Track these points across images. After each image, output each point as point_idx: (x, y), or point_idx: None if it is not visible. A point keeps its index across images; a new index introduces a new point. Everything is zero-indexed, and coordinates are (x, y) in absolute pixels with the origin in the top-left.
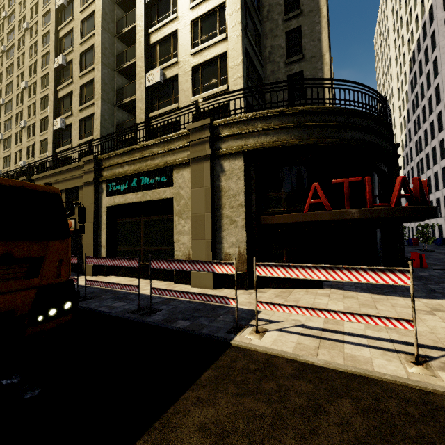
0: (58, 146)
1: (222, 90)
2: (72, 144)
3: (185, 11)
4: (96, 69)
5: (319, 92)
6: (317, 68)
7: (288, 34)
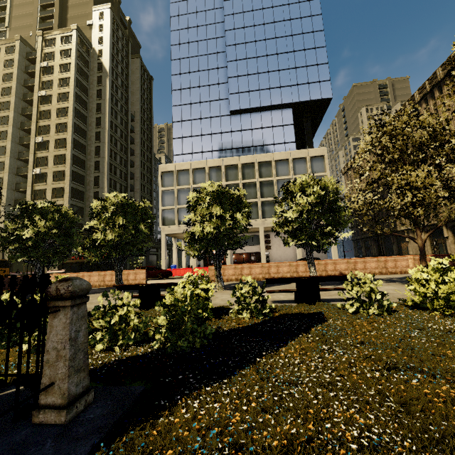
0: None
1: None
2: None
3: (50, 183)
4: (4, 191)
5: None
6: None
7: (95, 192)
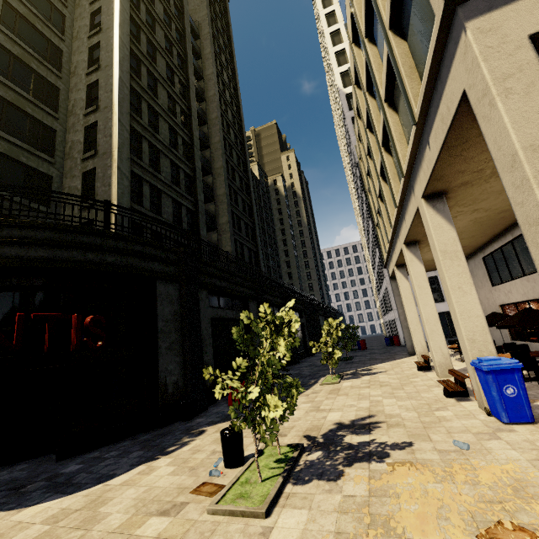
0: None
1: None
2: None
3: None
4: None
5: (107, 191)
6: (107, 165)
7: (89, 129)
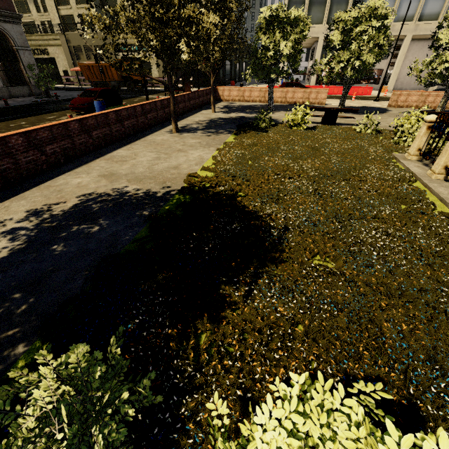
0: (57, 3)
1: None
2: (71, 6)
3: None
4: None
5: None
6: None
7: None
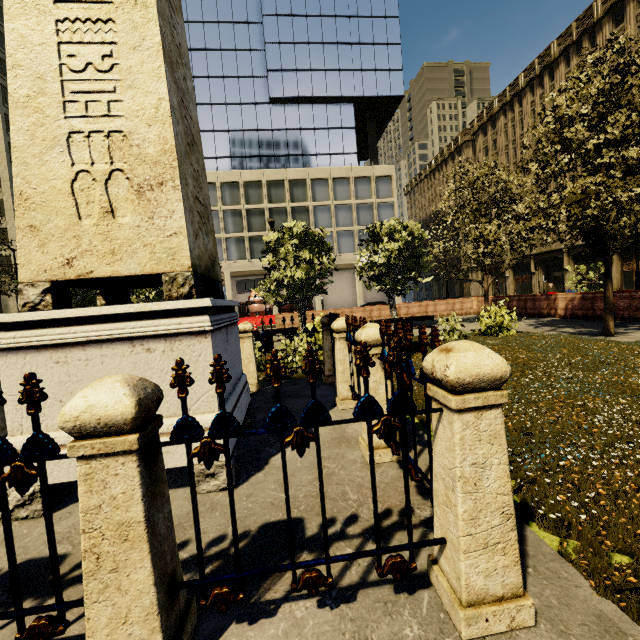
0: None
1: (6, 248)
2: None
3: None
4: None
5: None
6: None
7: None
